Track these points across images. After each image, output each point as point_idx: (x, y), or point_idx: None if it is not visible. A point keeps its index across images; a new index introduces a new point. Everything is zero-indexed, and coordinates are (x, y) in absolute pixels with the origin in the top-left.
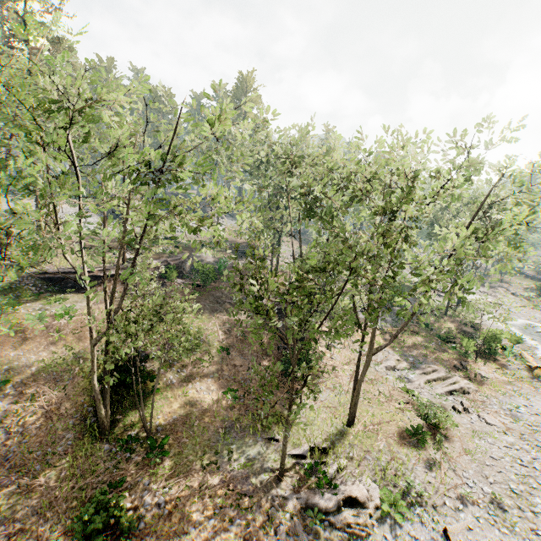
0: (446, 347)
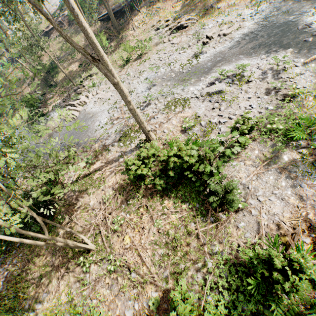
0: None
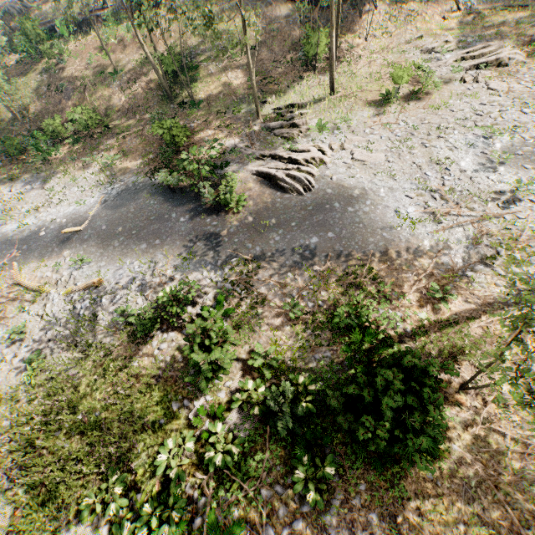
0: None
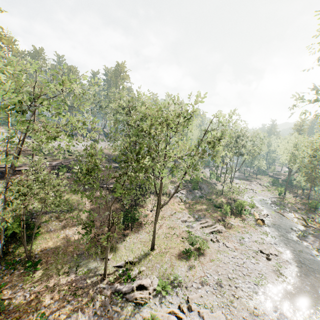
0: (217, 210)
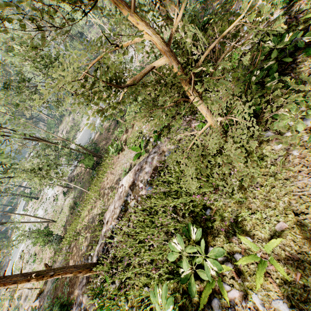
0: None
